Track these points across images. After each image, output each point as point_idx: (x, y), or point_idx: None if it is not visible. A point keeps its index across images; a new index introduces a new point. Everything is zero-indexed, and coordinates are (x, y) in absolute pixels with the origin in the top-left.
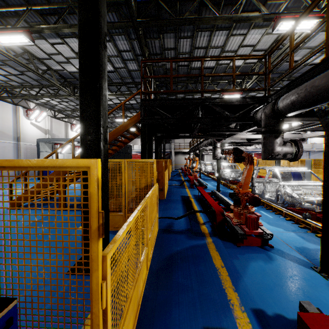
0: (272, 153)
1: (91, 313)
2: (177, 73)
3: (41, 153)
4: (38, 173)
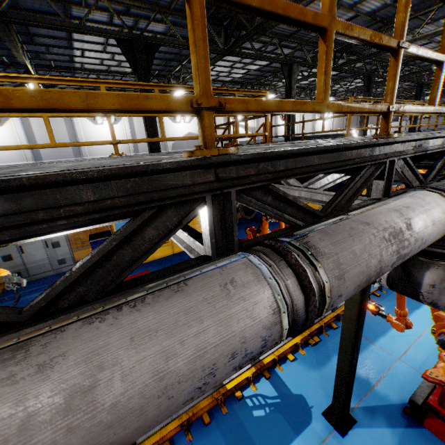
0: None
1: None
2: None
3: None
4: None
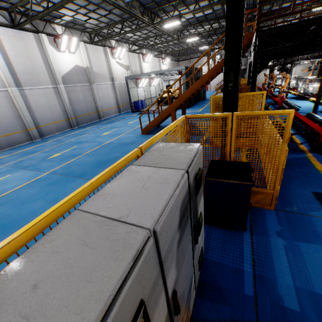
0: None
1: (276, 170)
2: None
3: (130, 90)
4: (131, 107)
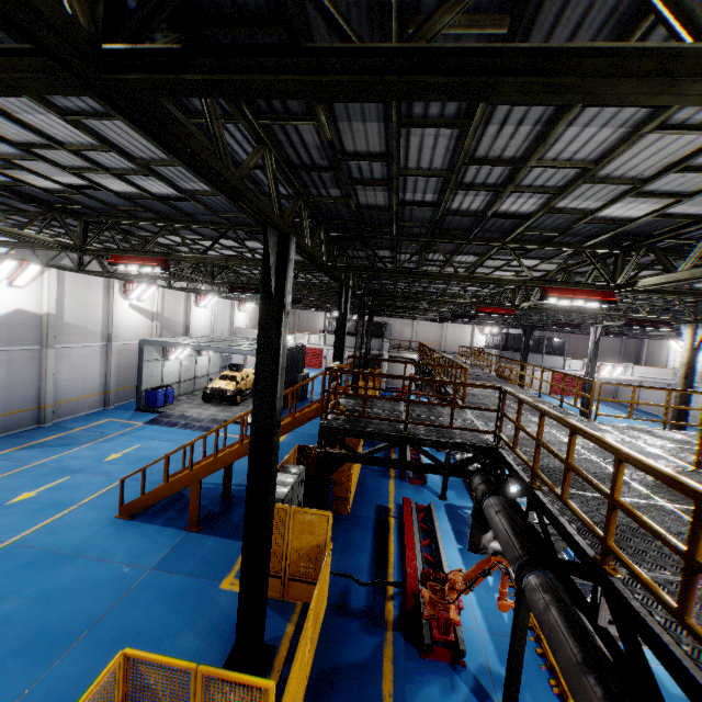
0: (478, 550)
1: None
2: None
3: (145, 365)
4: (138, 400)
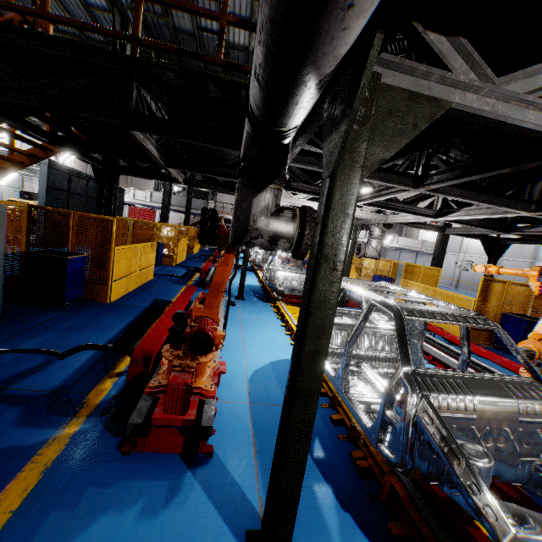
0: (244, 231)
1: None
2: (200, 48)
3: None
4: None
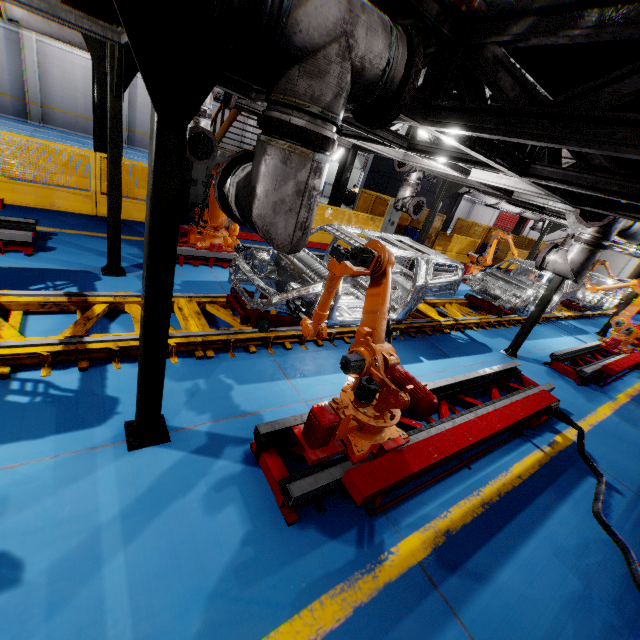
0: None
1: None
2: None
3: None
4: None
